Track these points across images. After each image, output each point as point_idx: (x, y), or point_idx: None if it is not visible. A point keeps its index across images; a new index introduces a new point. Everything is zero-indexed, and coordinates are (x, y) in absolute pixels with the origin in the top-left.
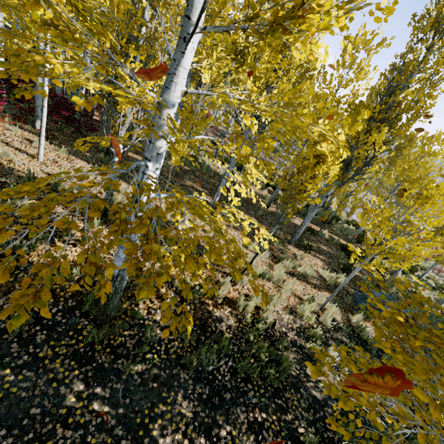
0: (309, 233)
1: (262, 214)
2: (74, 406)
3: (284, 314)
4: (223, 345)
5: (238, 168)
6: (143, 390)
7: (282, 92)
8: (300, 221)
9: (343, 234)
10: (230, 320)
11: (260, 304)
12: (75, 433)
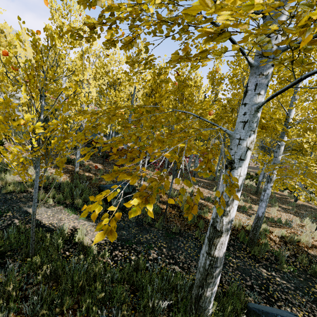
0: None
1: (295, 205)
2: (268, 276)
3: None
4: None
5: (256, 180)
6: (296, 279)
7: None
8: None
9: None
10: None
11: None
12: (278, 287)
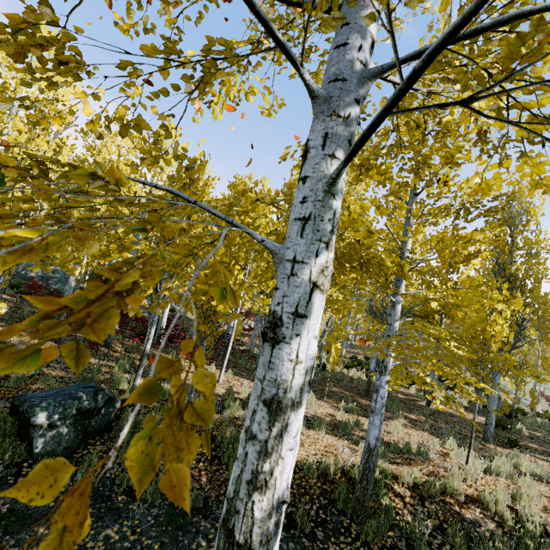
0: (500, 429)
1: (429, 413)
2: None
3: (548, 518)
4: (503, 549)
5: (367, 369)
6: None
7: (463, 282)
8: (477, 418)
9: (544, 431)
10: (488, 523)
11: (510, 502)
12: None
